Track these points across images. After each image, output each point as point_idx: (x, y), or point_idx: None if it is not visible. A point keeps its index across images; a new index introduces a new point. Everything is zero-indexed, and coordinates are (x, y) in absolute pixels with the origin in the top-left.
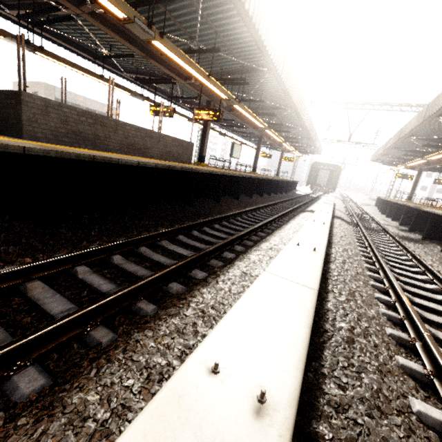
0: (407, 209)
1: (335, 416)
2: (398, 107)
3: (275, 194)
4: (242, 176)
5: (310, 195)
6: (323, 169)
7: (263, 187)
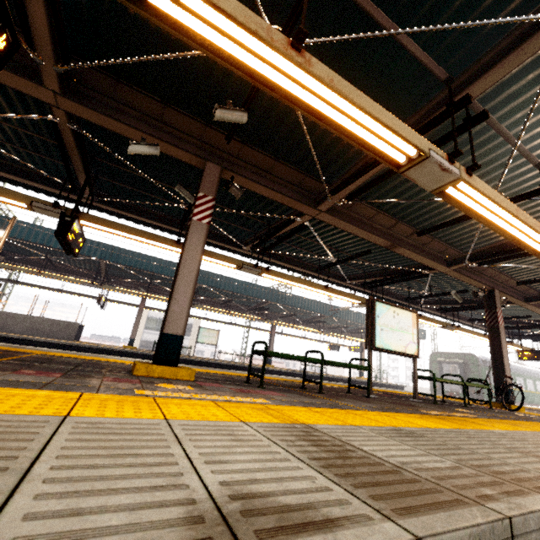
0: None
1: None
2: None
3: None
4: (78, 345)
5: None
6: (446, 362)
7: None
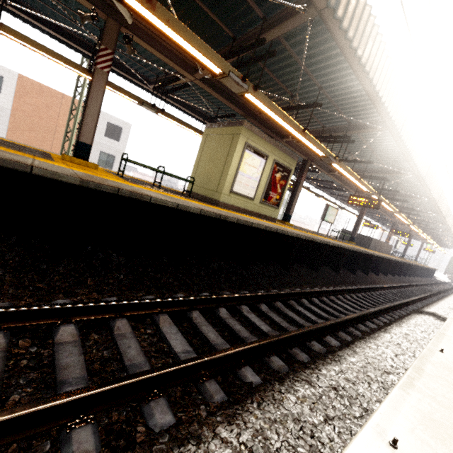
0: None
1: None
2: None
3: (425, 277)
4: (420, 266)
5: (450, 283)
6: None
7: (422, 272)
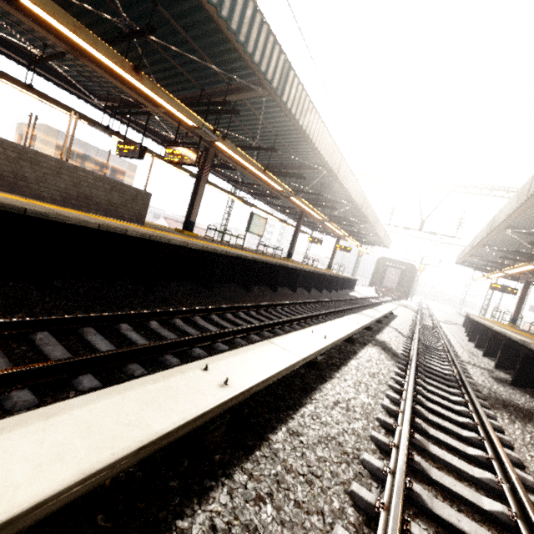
0: (508, 342)
1: None
2: (490, 191)
3: (308, 291)
4: (215, 251)
5: (370, 299)
6: (392, 267)
7: (277, 277)
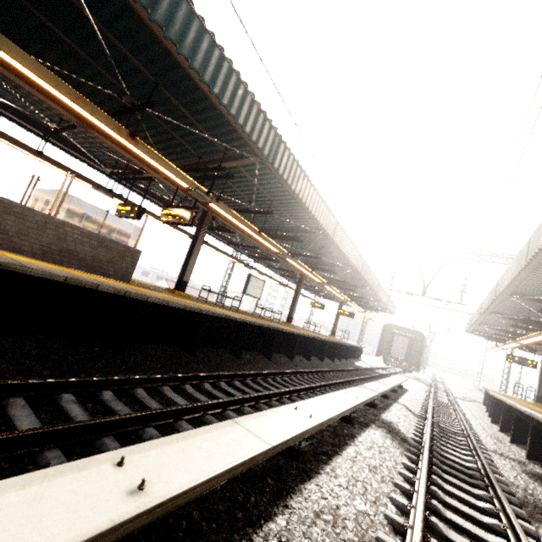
0: (537, 426)
1: None
2: (489, 257)
3: (307, 359)
4: (200, 312)
5: (377, 369)
6: (399, 335)
7: (272, 343)
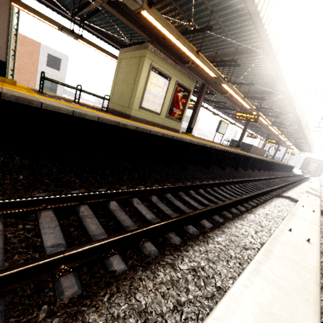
0: None
1: (321, 193)
2: None
3: (287, 172)
4: (284, 164)
5: (303, 175)
6: (313, 162)
7: (285, 168)
